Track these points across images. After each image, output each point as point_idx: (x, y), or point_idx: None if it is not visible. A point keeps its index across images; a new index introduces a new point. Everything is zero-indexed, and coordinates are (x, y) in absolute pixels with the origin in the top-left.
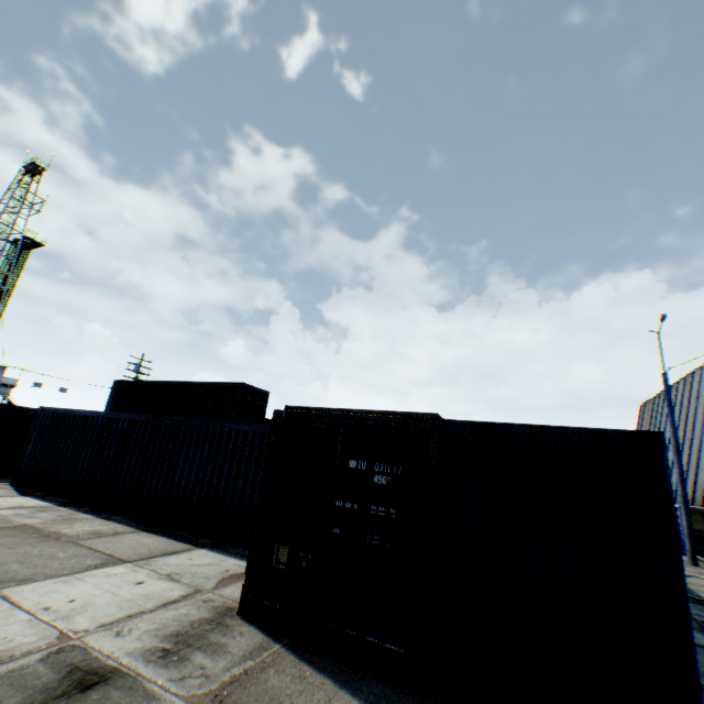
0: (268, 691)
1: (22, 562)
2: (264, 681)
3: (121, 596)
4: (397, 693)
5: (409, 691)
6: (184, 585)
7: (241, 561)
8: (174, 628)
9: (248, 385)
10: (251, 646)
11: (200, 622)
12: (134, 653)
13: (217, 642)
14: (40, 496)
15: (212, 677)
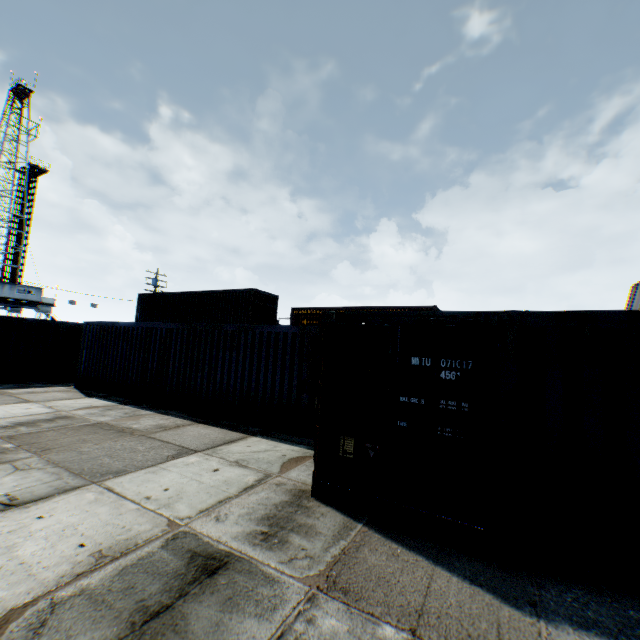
0: (372, 571)
1: (111, 456)
2: (364, 561)
3: (205, 484)
4: (490, 569)
5: (499, 566)
6: (253, 471)
7: (292, 447)
8: (262, 512)
9: (259, 291)
10: (337, 527)
11: (282, 505)
12: (239, 538)
13: (305, 525)
14: (102, 397)
15: (316, 558)
